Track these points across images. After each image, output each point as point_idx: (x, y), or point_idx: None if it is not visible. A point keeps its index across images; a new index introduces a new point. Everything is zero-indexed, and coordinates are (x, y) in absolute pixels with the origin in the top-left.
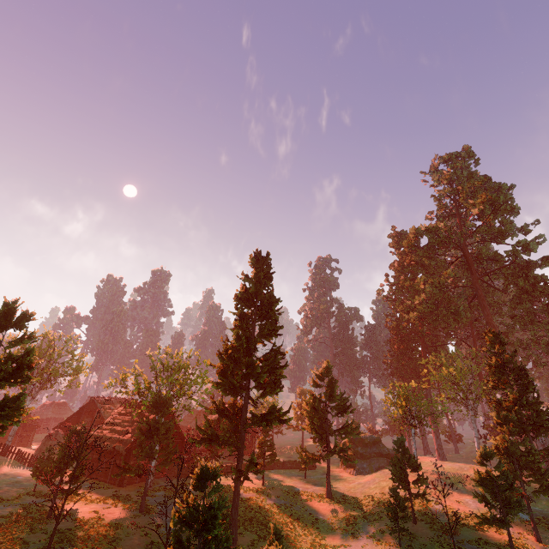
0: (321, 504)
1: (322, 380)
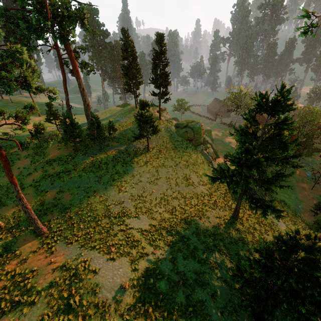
0: None
1: None
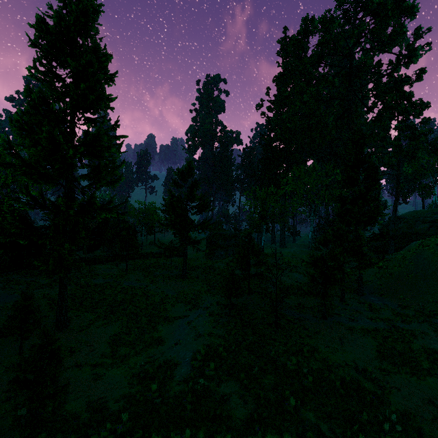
0: (175, 284)
1: (184, 181)
